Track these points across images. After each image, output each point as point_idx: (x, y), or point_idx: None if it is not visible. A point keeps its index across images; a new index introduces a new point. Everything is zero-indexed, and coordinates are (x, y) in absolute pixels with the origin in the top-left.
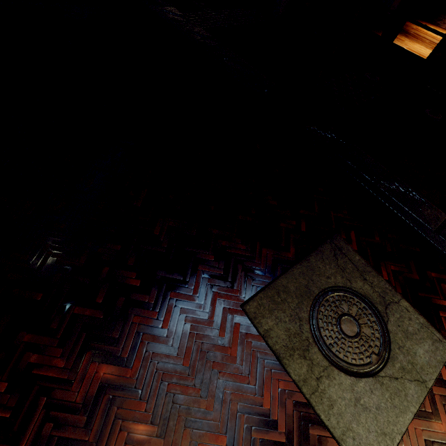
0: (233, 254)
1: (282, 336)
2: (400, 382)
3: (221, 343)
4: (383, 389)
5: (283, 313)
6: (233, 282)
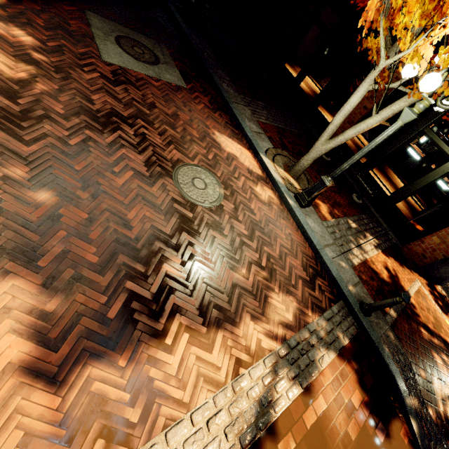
0: (96, 3)
1: (99, 26)
2: (148, 69)
3: (62, 3)
4: (137, 63)
5: (106, 25)
6: (86, 5)
